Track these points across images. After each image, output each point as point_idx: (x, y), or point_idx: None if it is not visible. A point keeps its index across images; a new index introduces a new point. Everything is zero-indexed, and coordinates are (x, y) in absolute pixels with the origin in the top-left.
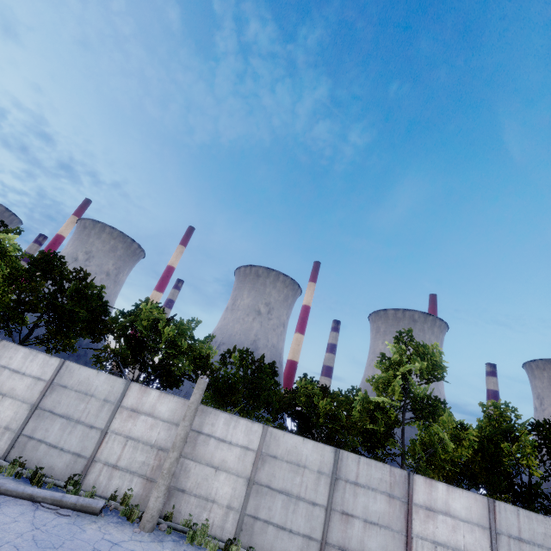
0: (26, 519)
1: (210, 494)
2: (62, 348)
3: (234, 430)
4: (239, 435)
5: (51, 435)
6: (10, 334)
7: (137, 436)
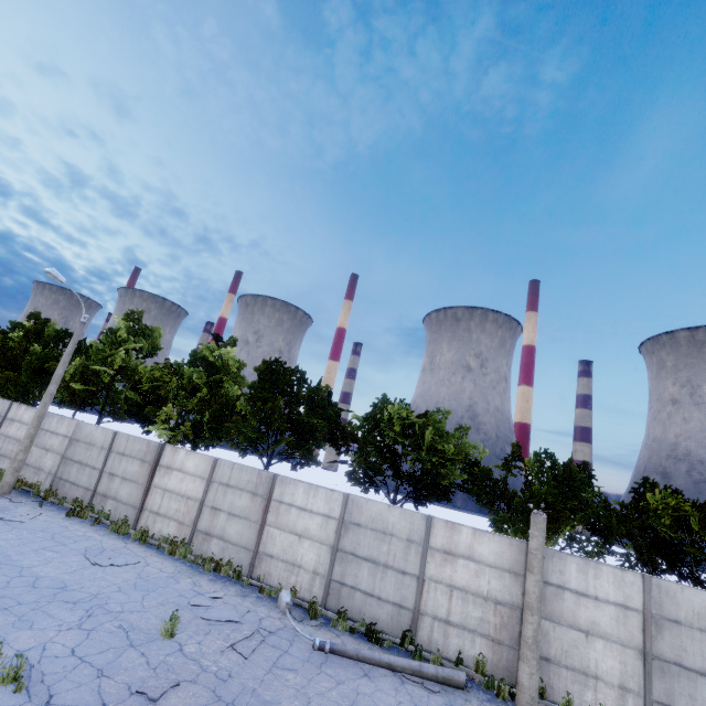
0: (406, 699)
1: (588, 667)
2: (305, 463)
3: (596, 581)
4: (606, 587)
5: (362, 581)
6: (261, 456)
7: (461, 585)
